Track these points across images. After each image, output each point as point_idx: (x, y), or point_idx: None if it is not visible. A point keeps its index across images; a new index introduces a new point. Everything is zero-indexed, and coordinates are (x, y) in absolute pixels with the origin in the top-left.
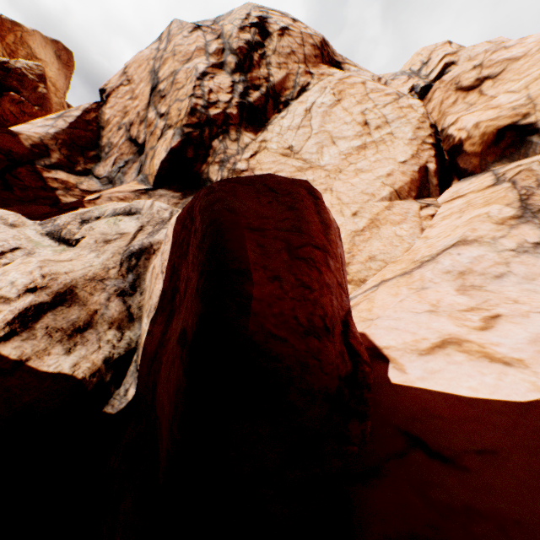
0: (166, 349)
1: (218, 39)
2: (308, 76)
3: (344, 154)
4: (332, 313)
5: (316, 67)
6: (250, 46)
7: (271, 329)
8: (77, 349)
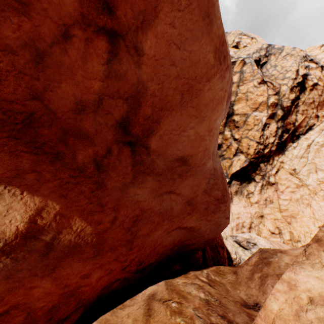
0: None
1: (275, 95)
2: (315, 119)
3: (319, 181)
4: None
5: (322, 108)
6: (292, 103)
7: None
8: None
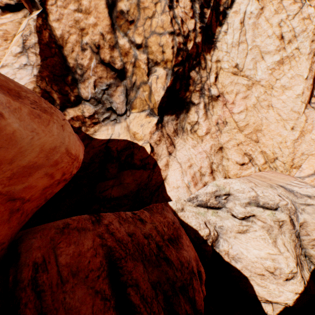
0: None
1: None
2: None
3: (270, 69)
4: None
5: None
6: None
7: None
8: (303, 268)
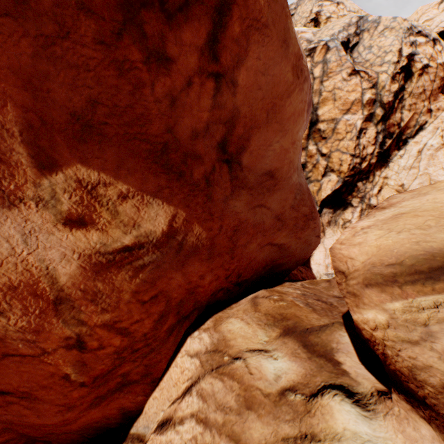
0: None
1: (372, 88)
2: (427, 115)
3: None
4: None
5: (436, 99)
6: (395, 96)
7: None
8: None
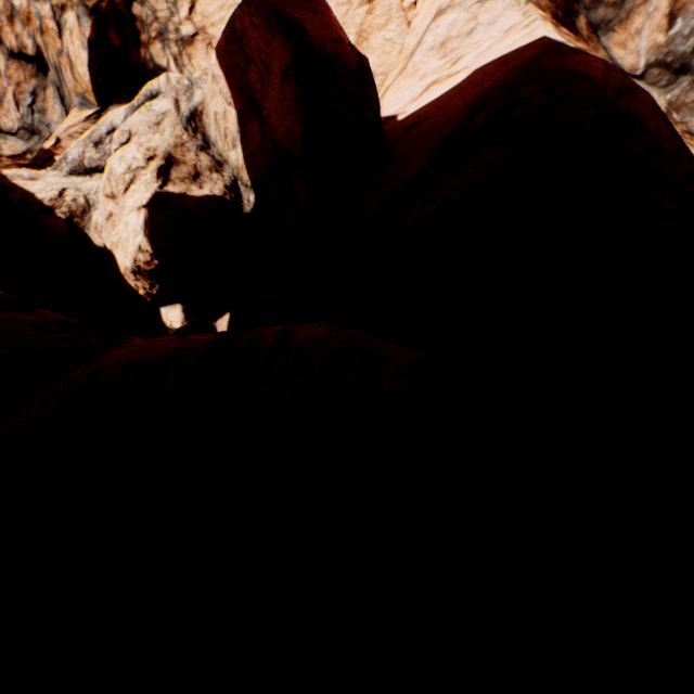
0: (271, 119)
1: None
2: None
3: None
4: (342, 37)
5: None
6: None
7: (320, 43)
8: (204, 186)
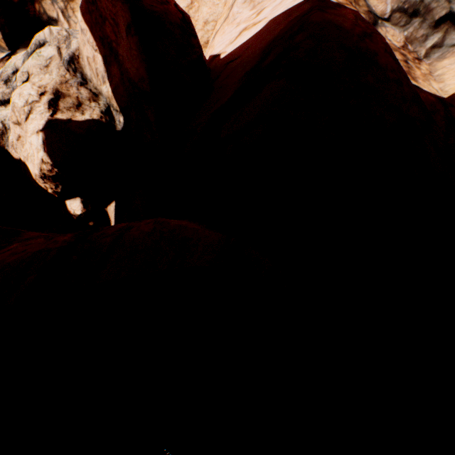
0: (125, 62)
1: None
2: None
3: None
4: None
5: None
6: None
7: (151, 5)
8: (85, 113)
